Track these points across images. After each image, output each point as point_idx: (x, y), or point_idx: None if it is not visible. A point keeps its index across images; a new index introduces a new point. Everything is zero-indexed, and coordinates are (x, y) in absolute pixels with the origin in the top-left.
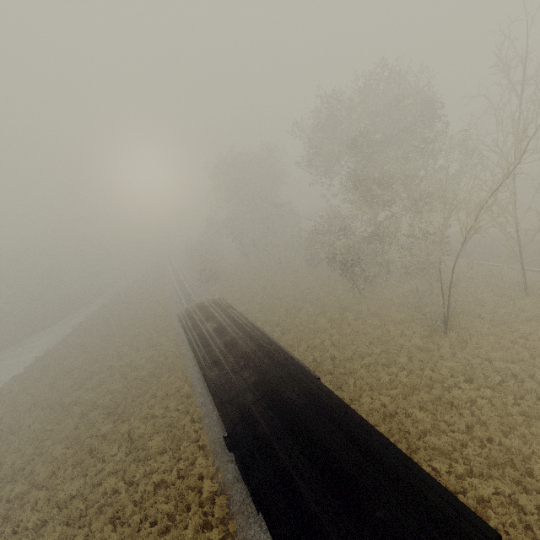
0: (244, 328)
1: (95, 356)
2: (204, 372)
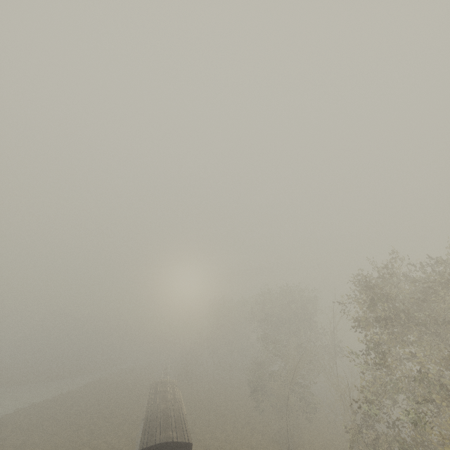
0: (175, 394)
1: (94, 403)
2: (148, 403)
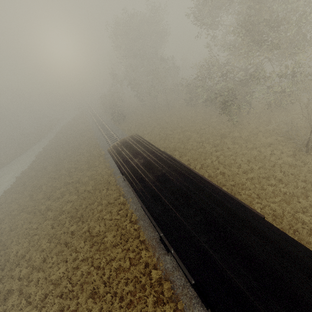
0: (168, 163)
1: (54, 176)
2: (147, 206)
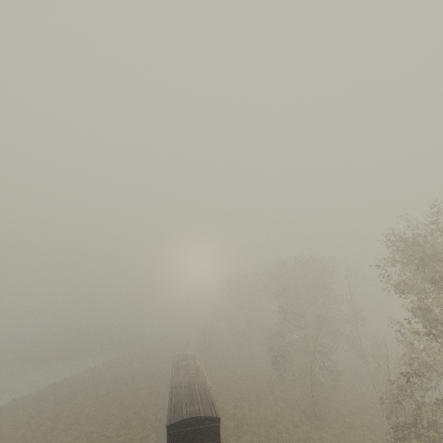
0: (197, 367)
1: (121, 376)
2: (172, 376)
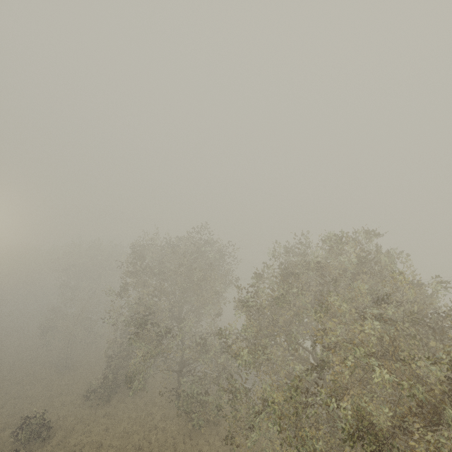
0: None
1: None
2: None
